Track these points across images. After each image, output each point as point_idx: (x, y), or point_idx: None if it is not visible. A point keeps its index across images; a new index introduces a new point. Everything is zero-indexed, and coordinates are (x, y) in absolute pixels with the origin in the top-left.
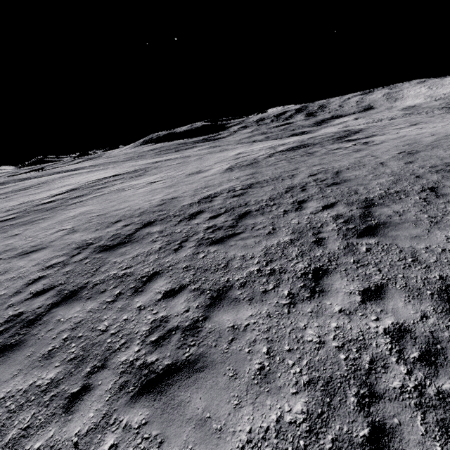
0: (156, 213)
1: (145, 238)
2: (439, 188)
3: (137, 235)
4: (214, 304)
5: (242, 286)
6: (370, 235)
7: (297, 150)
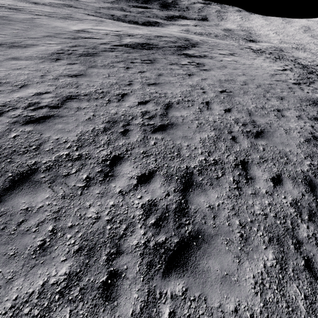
0: None
1: None
2: (249, 165)
3: None
4: None
5: None
6: (180, 267)
7: (140, 49)
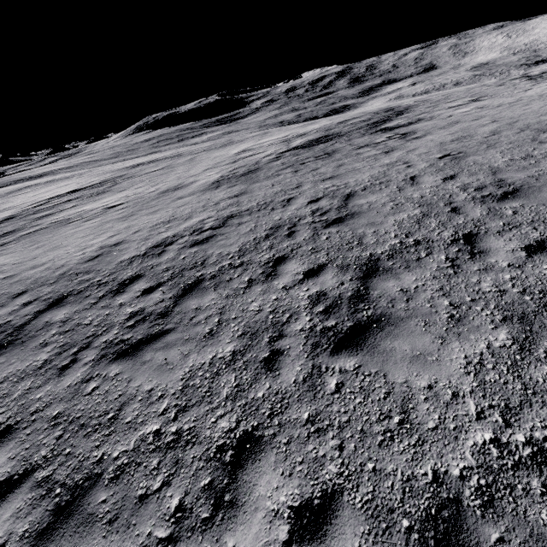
0: (79, 277)
1: (36, 335)
2: (479, 237)
3: (29, 329)
4: (51, 528)
5: (115, 478)
6: (353, 347)
7: (314, 146)
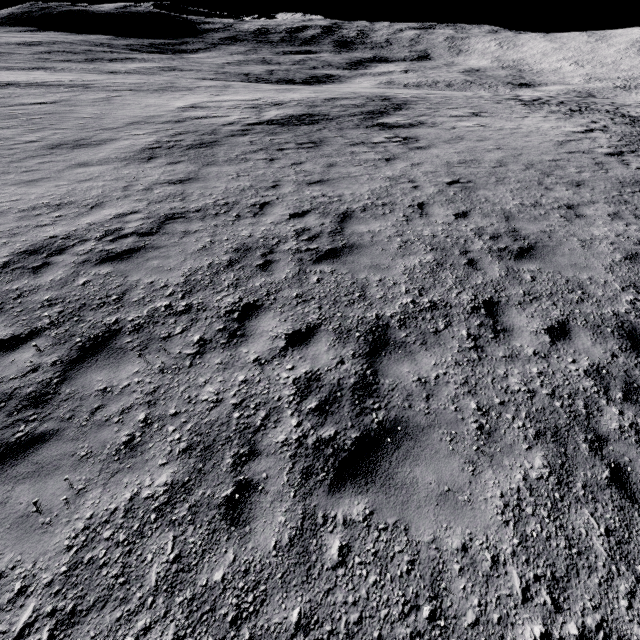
0: None
1: None
2: (501, 308)
3: None
4: None
5: None
6: (361, 477)
7: (296, 126)
